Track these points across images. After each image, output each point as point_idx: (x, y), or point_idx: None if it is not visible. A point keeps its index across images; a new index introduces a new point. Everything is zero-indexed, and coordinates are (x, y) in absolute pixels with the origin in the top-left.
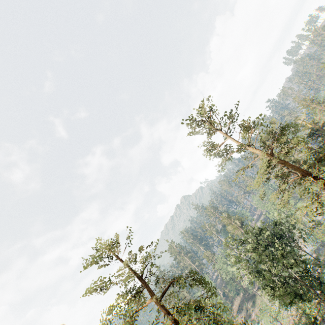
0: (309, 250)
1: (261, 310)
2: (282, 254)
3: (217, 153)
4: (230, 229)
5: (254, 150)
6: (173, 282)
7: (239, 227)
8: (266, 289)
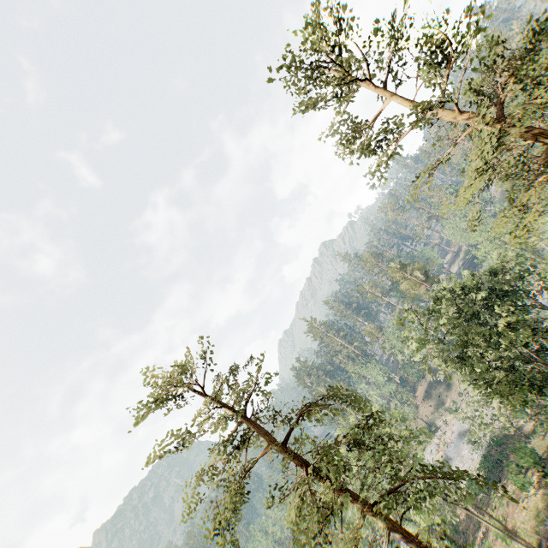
0: (547, 297)
1: (461, 394)
2: (508, 325)
3: (366, 144)
4: (406, 288)
5: (455, 117)
6: (306, 410)
7: (421, 282)
8: (478, 388)
